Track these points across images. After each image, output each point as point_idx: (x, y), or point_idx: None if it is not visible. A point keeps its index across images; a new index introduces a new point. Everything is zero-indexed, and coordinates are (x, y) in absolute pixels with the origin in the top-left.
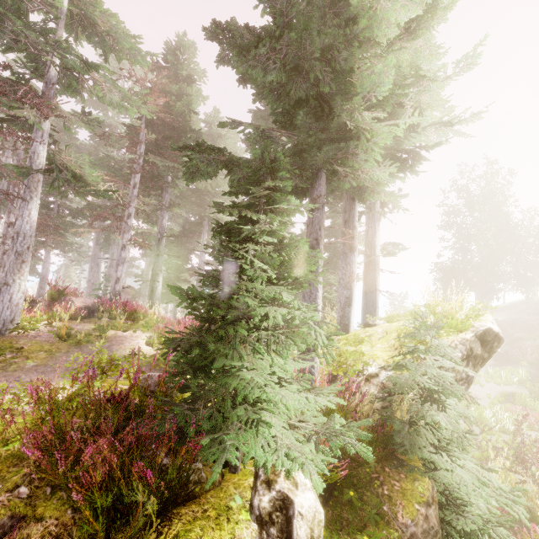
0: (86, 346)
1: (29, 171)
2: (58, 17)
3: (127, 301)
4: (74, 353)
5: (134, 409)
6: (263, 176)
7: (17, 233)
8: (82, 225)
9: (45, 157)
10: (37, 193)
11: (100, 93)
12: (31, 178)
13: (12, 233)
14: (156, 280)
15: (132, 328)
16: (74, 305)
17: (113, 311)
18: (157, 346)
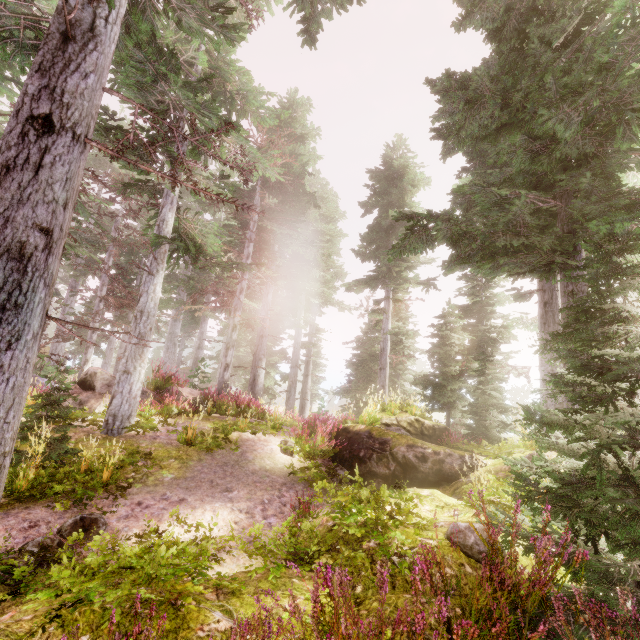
0: (216, 452)
1: (163, 241)
2: (214, 76)
3: (239, 393)
4: (208, 462)
5: (474, 582)
6: (610, 256)
7: (140, 312)
8: (168, 299)
9: (172, 225)
10: (163, 265)
11: (225, 155)
12: (159, 248)
13: (135, 312)
14: (260, 366)
15: (259, 429)
16: (182, 397)
17: (224, 405)
18: (302, 456)
